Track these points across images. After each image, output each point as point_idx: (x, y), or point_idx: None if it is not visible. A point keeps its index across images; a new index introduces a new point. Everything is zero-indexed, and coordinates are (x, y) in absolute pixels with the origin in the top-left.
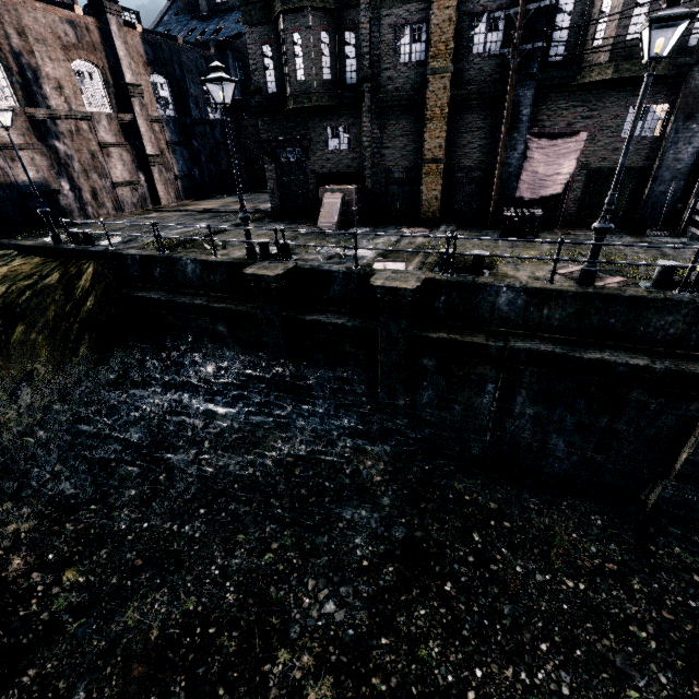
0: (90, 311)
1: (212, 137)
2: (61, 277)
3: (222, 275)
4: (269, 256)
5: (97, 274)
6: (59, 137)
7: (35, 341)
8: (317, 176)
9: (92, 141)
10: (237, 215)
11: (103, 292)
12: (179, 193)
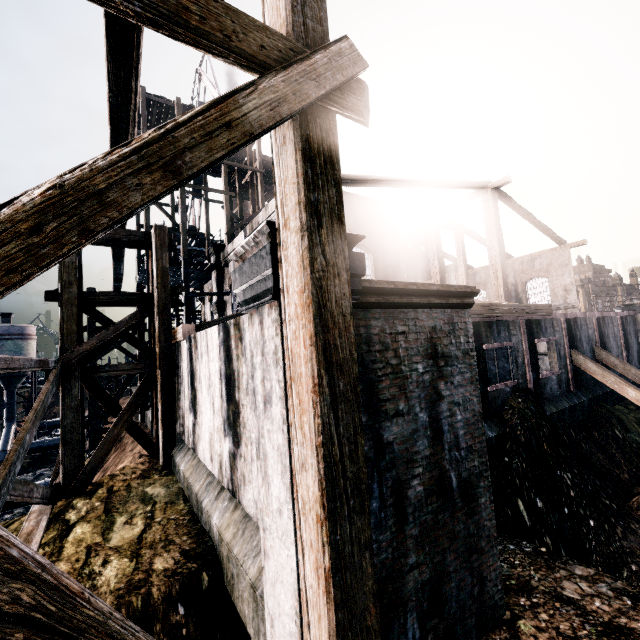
0: None
1: None
2: None
3: None
4: None
5: None
6: None
7: None
8: None
9: None
10: None
11: None
12: None
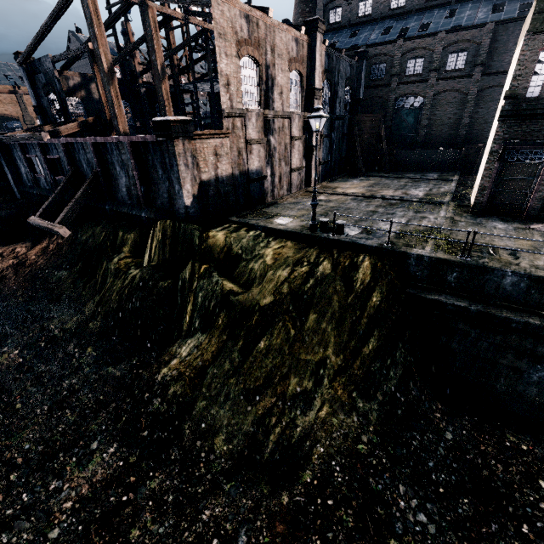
0: (377, 307)
1: (341, 129)
2: (334, 267)
3: None
4: None
5: (377, 269)
6: (273, 132)
7: (325, 330)
8: None
9: (287, 135)
10: (413, 204)
11: (388, 288)
12: (318, 176)
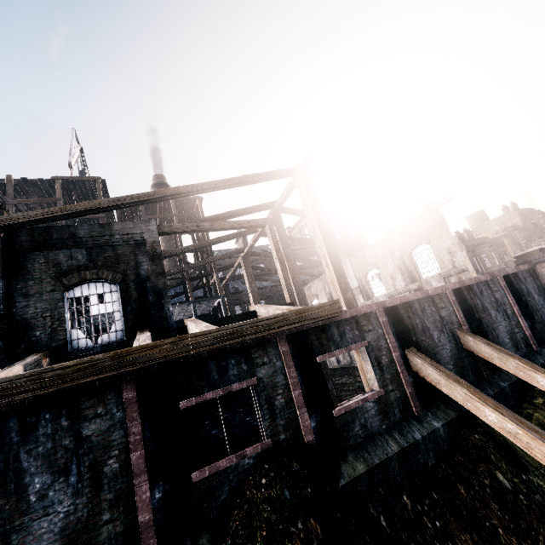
0: None
1: None
2: None
3: None
4: None
5: None
6: None
7: None
8: None
9: None
10: None
11: None
12: None
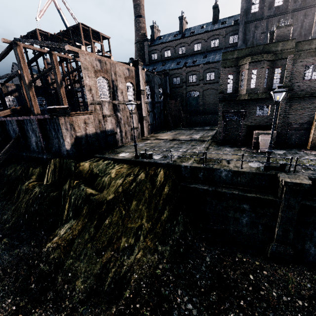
0: (167, 194)
1: (159, 108)
2: (146, 176)
3: (246, 178)
4: (270, 168)
5: (167, 175)
6: (119, 111)
7: (141, 209)
8: (246, 126)
9: (127, 112)
10: (192, 142)
11: (172, 184)
12: (148, 131)
